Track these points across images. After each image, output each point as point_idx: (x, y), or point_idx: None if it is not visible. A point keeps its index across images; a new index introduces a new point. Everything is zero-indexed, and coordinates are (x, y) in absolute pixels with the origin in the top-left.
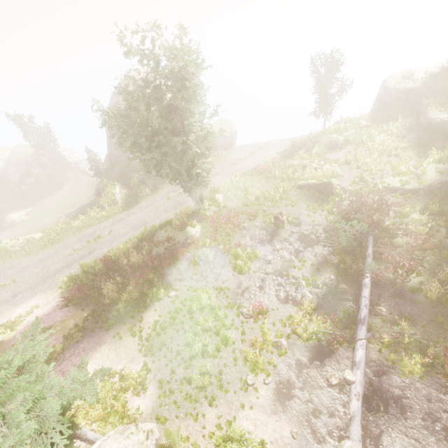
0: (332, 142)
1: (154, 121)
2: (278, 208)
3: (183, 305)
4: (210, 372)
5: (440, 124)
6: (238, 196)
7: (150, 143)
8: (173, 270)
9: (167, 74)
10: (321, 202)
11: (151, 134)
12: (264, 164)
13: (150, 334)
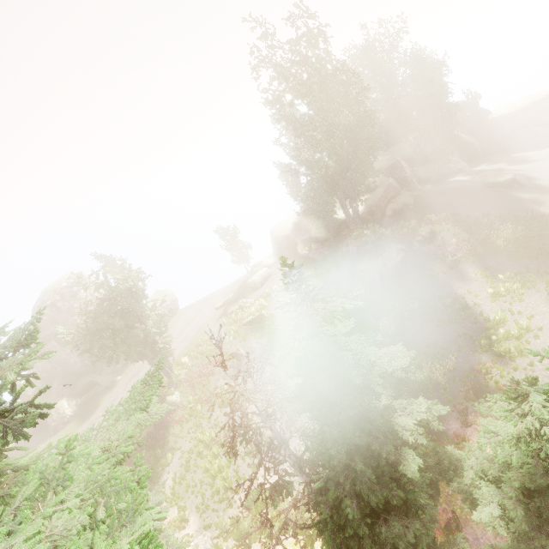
0: (255, 283)
1: (116, 324)
2: (236, 347)
3: (191, 453)
4: (229, 476)
5: (306, 256)
6: (201, 351)
7: (113, 341)
8: (170, 438)
9: (122, 291)
10: (262, 329)
11: (114, 333)
12: (212, 317)
13: (174, 489)
